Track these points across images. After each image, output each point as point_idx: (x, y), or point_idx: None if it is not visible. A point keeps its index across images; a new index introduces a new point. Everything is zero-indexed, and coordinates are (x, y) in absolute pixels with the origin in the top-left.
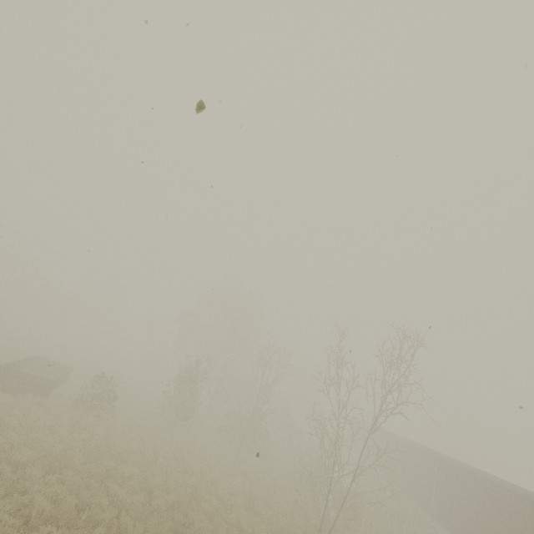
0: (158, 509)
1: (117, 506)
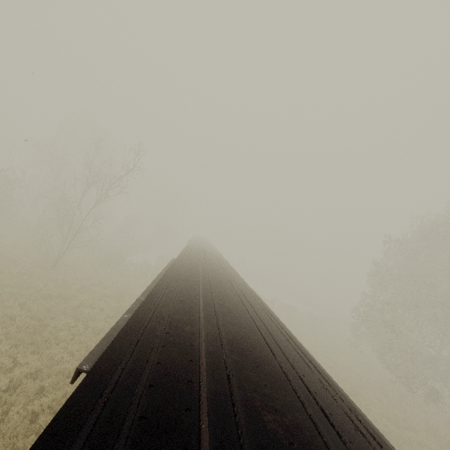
0: None
1: None
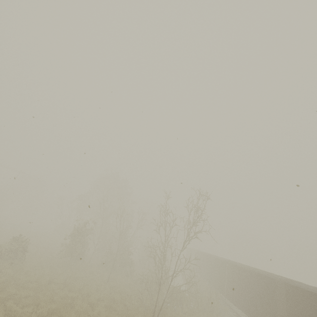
0: (41, 314)
1: (10, 316)
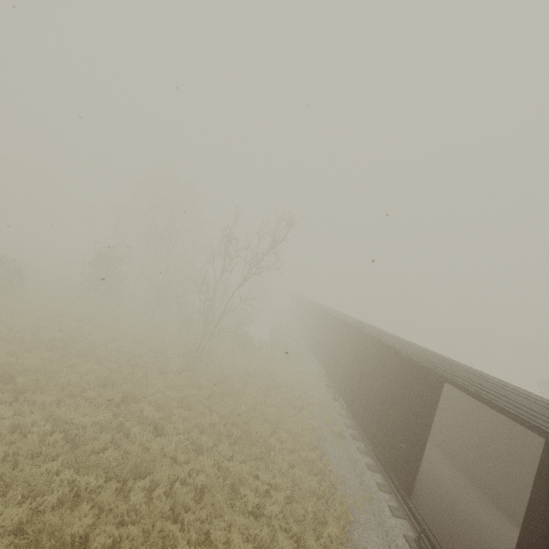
0: (42, 340)
1: None
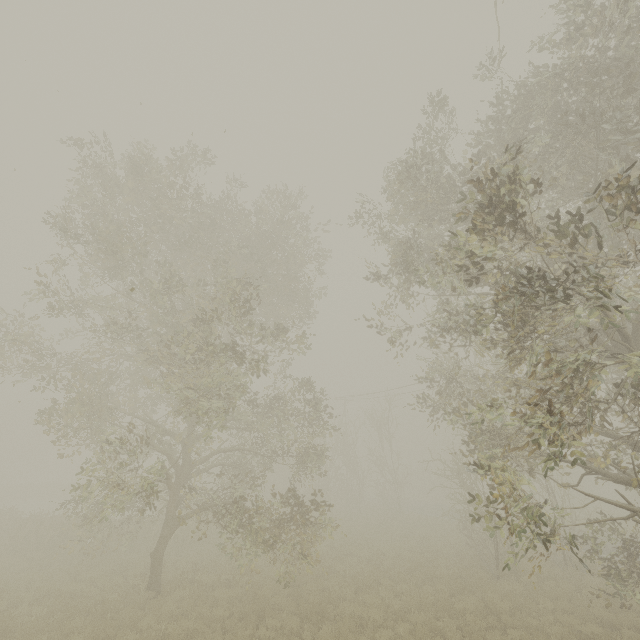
0: None
1: None
